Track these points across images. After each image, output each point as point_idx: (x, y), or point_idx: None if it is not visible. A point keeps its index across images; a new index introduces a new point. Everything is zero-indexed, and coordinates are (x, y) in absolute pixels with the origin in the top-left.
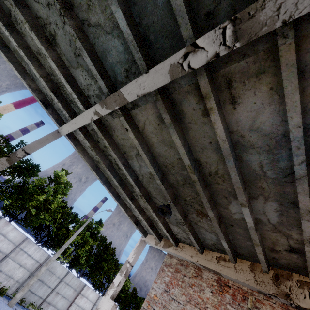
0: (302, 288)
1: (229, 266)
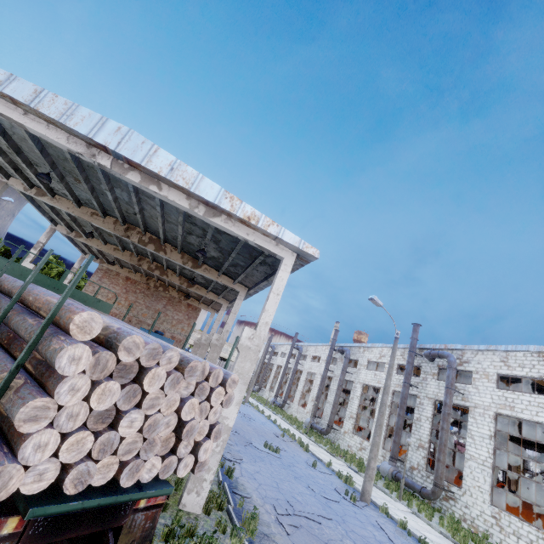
0: (154, 282)
1: (133, 274)
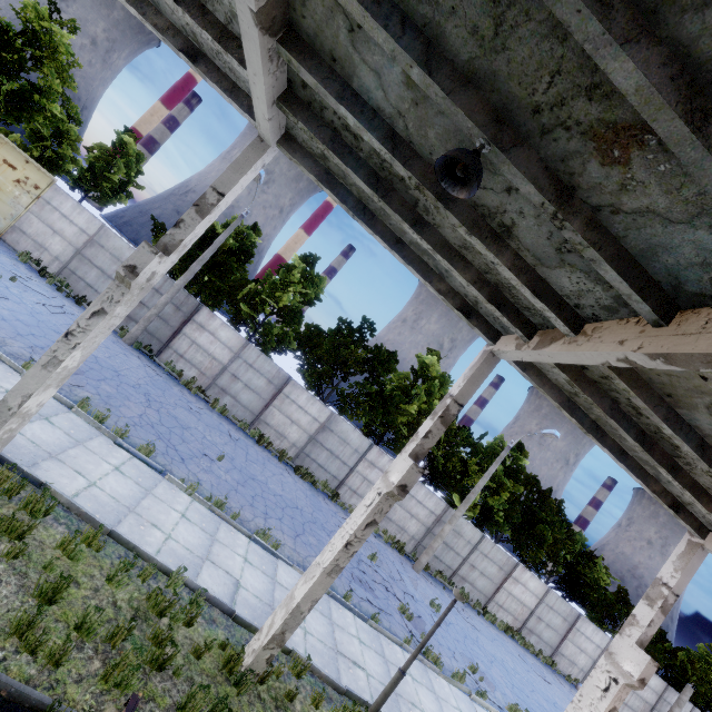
0: None
1: None
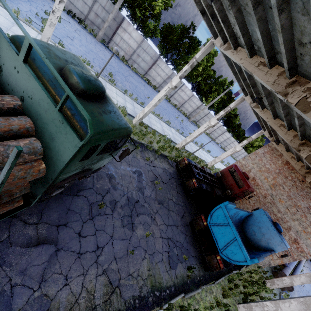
0: None
1: (294, 161)
